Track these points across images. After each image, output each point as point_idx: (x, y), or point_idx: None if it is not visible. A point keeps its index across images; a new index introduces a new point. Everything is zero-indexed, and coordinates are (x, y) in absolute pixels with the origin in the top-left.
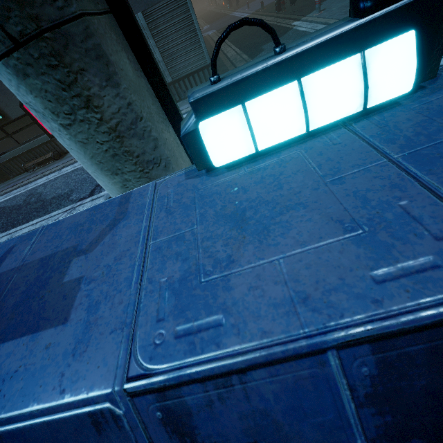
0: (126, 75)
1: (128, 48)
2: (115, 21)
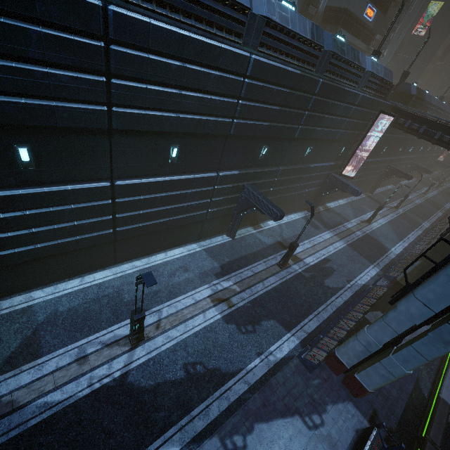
0: None
1: None
2: None
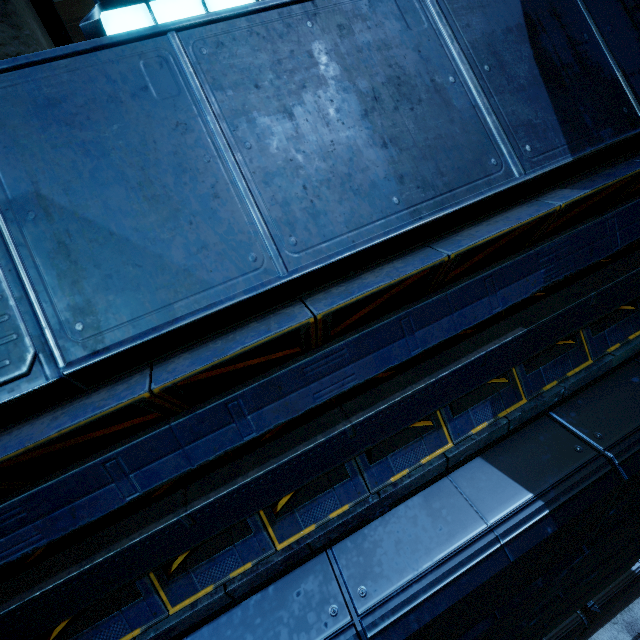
0: (33, 32)
1: (45, 31)
2: (29, 1)
